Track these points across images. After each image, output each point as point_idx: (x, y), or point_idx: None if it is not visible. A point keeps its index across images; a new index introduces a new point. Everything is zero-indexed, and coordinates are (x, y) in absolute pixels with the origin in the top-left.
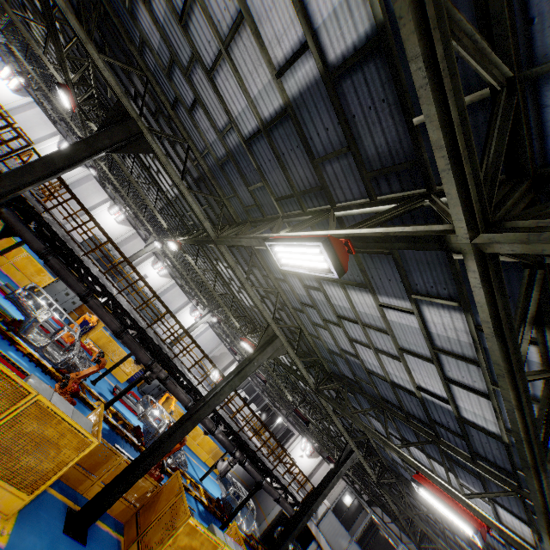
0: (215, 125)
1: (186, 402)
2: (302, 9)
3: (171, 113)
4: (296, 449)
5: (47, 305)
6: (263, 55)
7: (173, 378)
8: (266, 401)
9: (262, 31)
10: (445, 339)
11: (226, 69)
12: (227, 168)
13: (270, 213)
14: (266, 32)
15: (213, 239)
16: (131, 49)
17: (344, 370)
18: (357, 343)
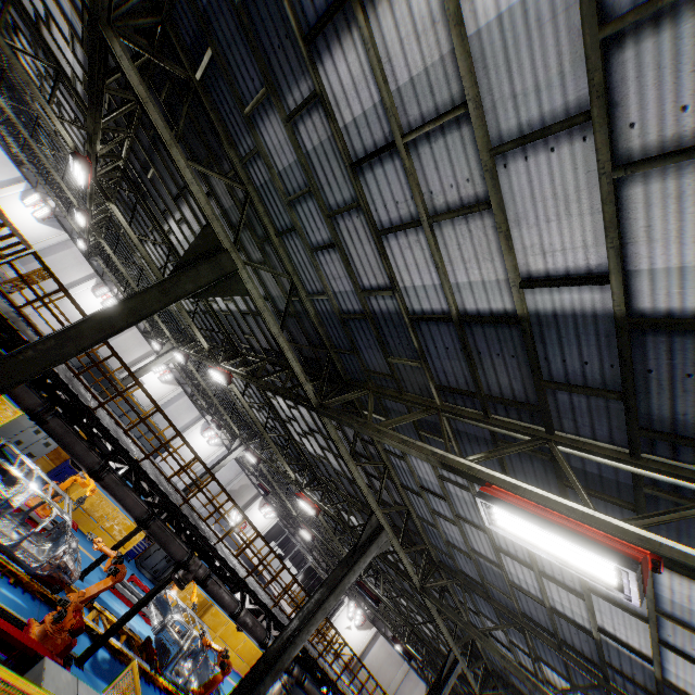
0: (356, 280)
1: (232, 608)
2: (619, 246)
3: (275, 241)
4: (342, 617)
5: (21, 470)
6: (507, 257)
7: (213, 572)
8: (311, 562)
9: (516, 232)
10: (682, 609)
11: (415, 238)
12: (353, 323)
13: (413, 392)
14: (525, 236)
15: (315, 407)
16: (231, 154)
17: (463, 567)
18: (509, 556)
